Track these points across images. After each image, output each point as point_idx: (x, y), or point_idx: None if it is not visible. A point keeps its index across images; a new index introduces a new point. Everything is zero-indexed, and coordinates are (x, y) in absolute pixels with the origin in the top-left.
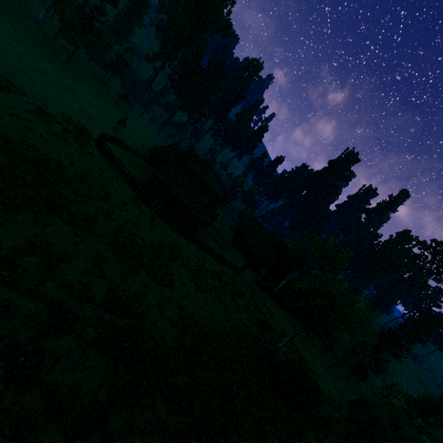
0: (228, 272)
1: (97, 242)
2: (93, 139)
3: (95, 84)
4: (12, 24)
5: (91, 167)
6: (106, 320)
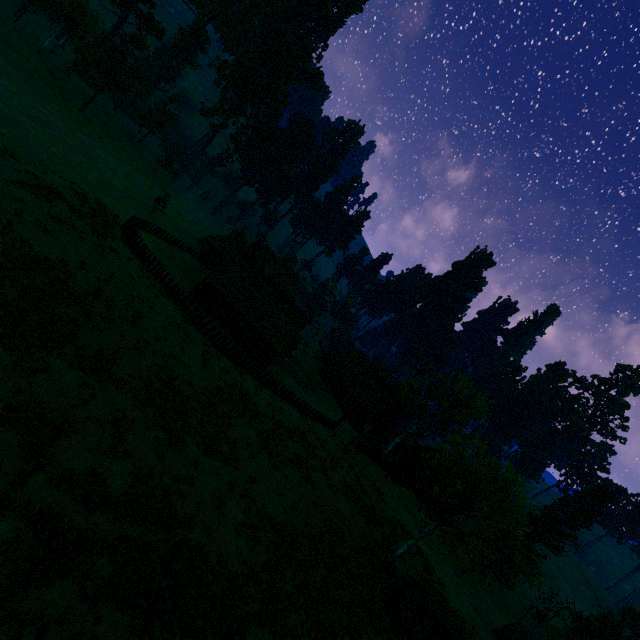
0: (315, 429)
1: (120, 395)
2: (117, 226)
3: (122, 142)
4: (2, 52)
5: (113, 272)
6: (132, 537)
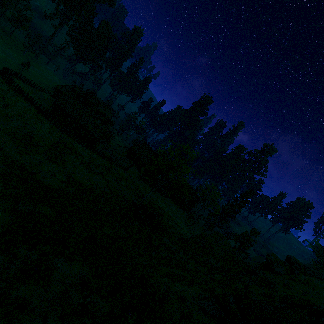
0: (117, 168)
1: None
2: None
3: None
4: None
5: None
6: (1, 167)
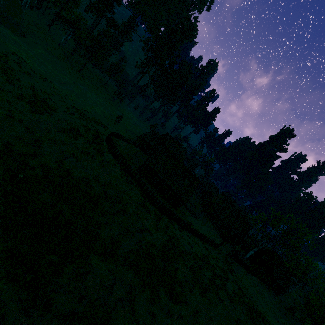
0: (210, 250)
1: (125, 271)
2: (104, 141)
3: (98, 85)
4: (44, 48)
5: (110, 178)
6: None
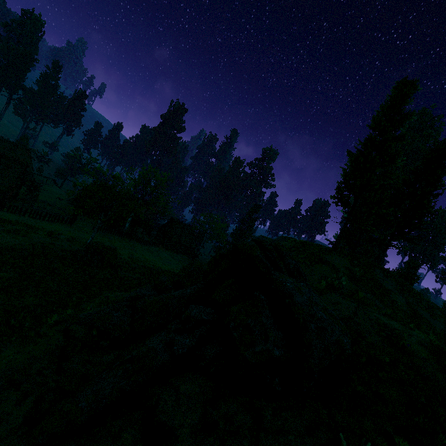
0: (51, 224)
1: None
2: None
3: None
4: None
5: None
6: None
